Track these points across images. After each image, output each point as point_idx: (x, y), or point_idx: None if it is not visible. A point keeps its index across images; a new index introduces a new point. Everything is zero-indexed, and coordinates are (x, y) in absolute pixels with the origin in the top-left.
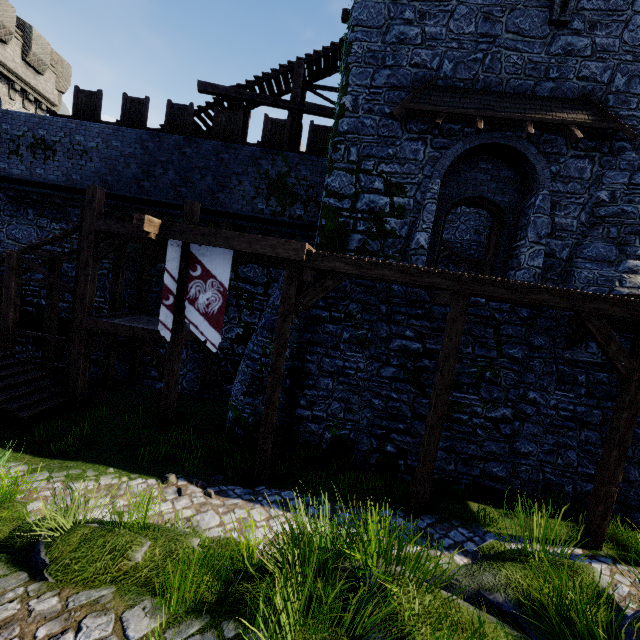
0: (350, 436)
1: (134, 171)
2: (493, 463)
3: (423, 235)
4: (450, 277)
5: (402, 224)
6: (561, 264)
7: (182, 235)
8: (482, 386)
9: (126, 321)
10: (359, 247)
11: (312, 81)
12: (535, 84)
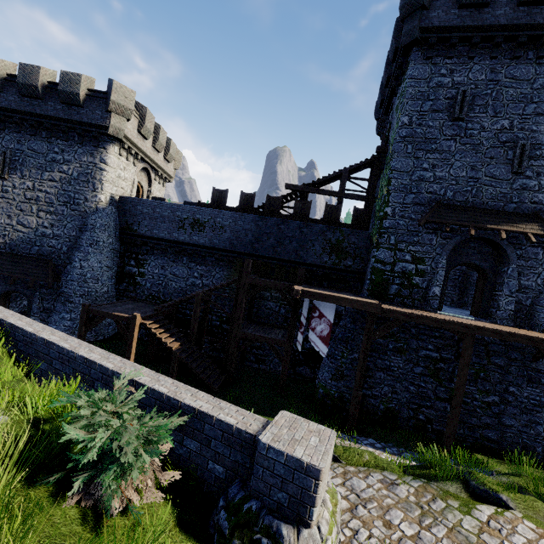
0: (395, 408)
1: (250, 238)
2: (488, 430)
3: (437, 288)
4: (463, 325)
5: (423, 280)
6: (526, 308)
7: (312, 296)
8: (478, 381)
9: (254, 331)
10: (396, 293)
11: (349, 175)
12: (504, 205)
